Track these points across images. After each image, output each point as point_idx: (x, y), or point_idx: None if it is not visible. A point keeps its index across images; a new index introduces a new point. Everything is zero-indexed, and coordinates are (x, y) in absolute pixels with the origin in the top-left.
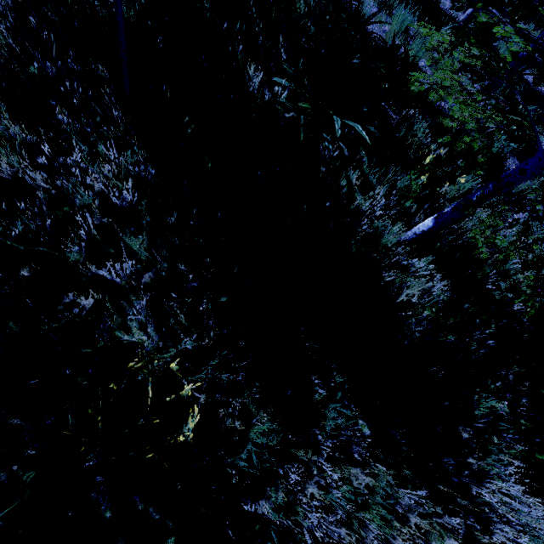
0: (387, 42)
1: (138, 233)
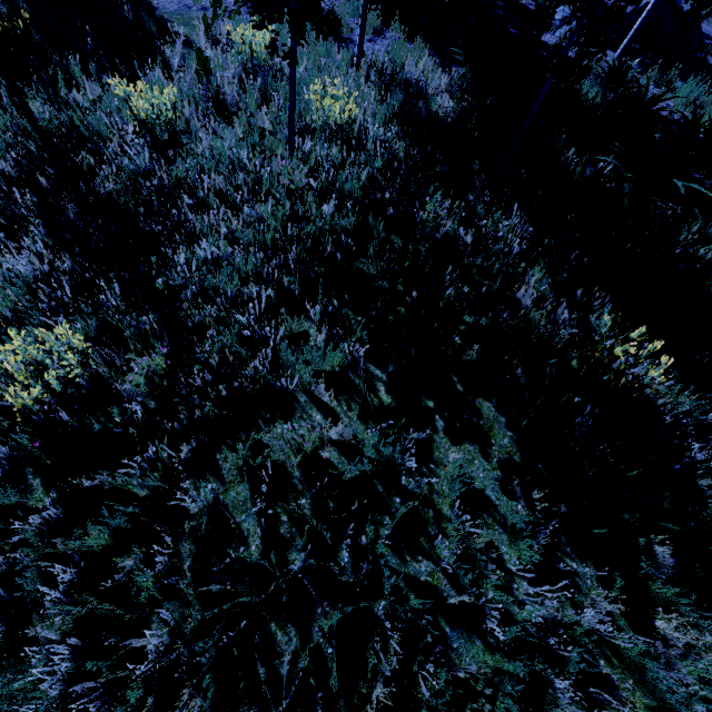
0: (684, 114)
1: (524, 274)
